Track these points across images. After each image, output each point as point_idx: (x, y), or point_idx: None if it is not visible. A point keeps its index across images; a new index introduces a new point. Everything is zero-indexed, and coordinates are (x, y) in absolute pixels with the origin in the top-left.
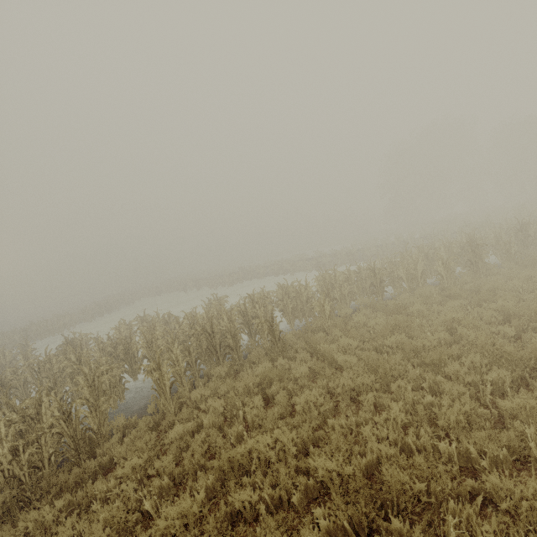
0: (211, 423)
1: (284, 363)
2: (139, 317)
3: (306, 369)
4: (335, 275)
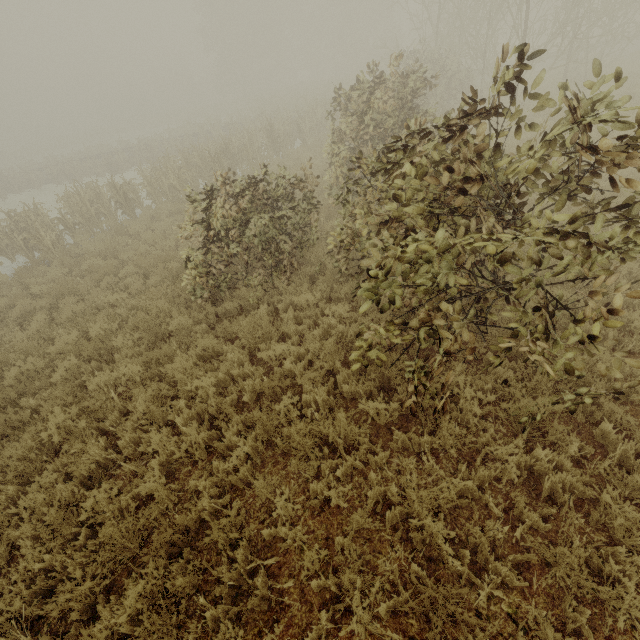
0: None
1: None
2: None
3: (2, 305)
4: (79, 194)
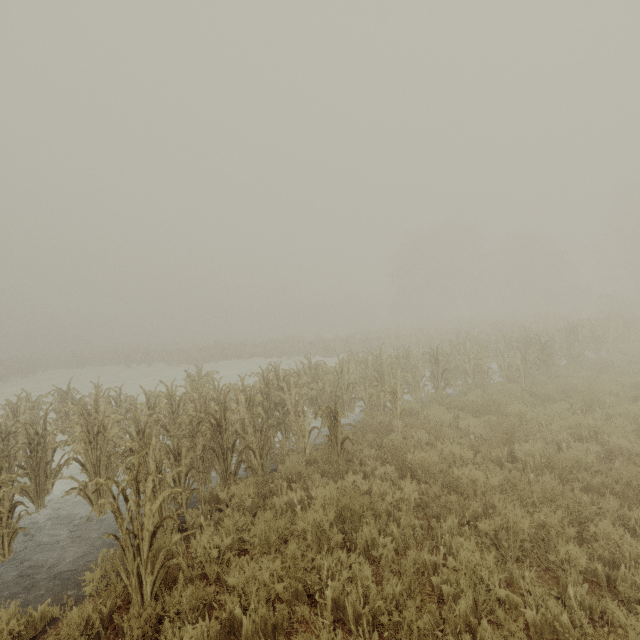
0: (259, 624)
1: (356, 483)
2: (58, 391)
3: (415, 496)
4: (381, 357)
